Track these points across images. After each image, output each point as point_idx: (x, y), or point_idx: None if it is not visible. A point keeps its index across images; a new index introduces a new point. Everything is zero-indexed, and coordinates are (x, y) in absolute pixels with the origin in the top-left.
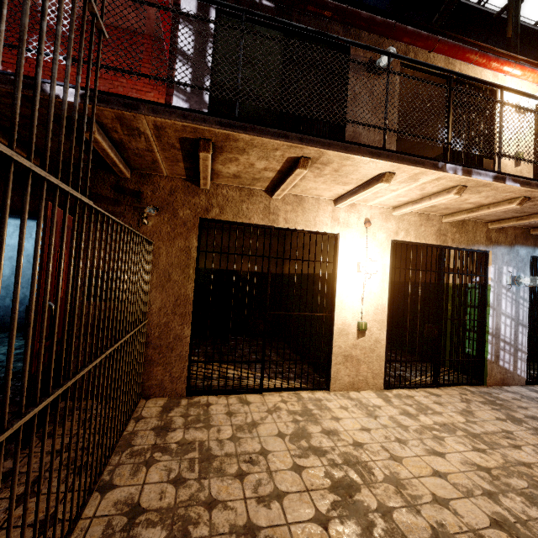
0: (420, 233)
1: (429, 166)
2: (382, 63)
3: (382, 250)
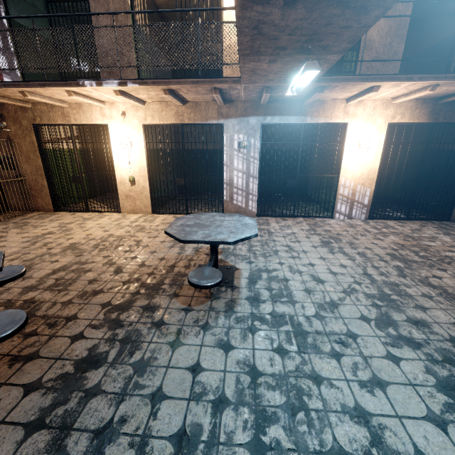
0: (163, 116)
1: (74, 85)
2: None
3: (137, 132)
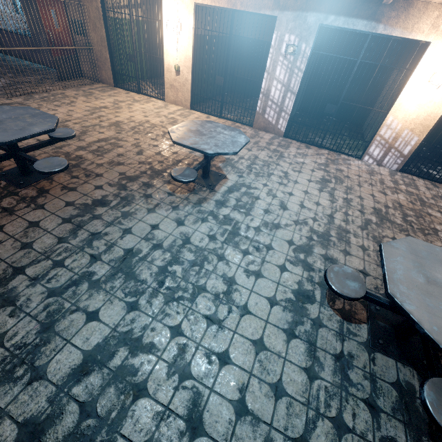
0: None
1: None
2: None
3: (188, 13)
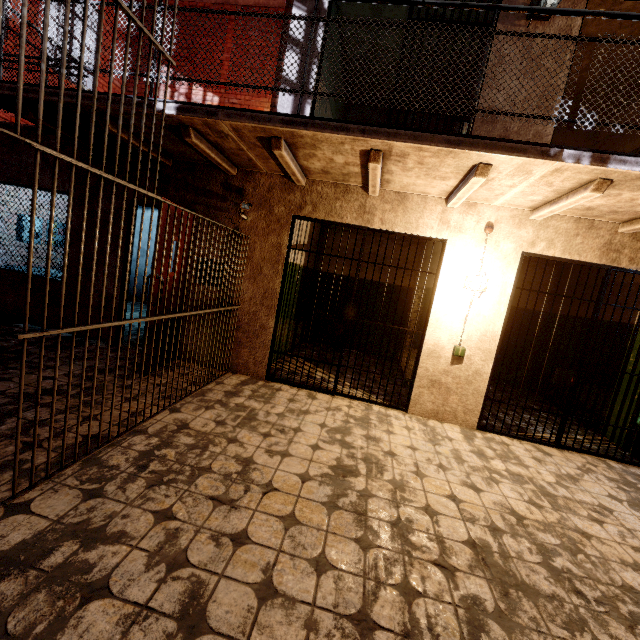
0: (573, 246)
1: (533, 155)
2: (547, 3)
3: (504, 265)
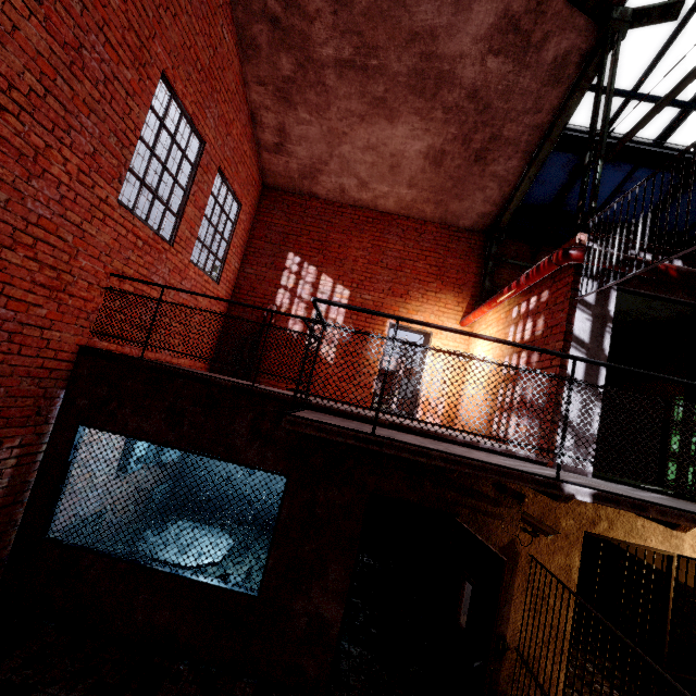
0: None
1: None
2: None
3: None
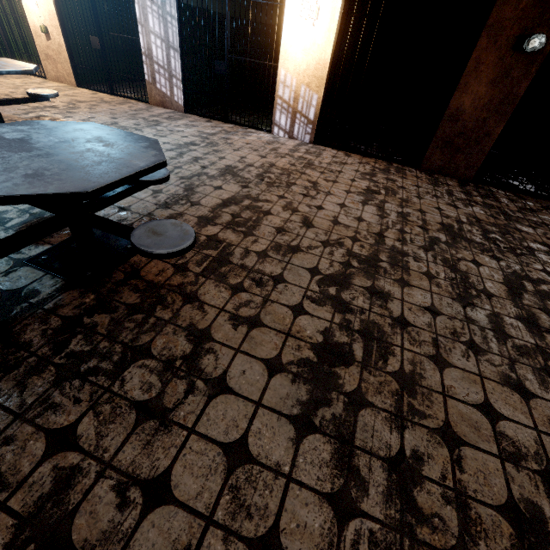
0: None
1: None
2: None
3: None
